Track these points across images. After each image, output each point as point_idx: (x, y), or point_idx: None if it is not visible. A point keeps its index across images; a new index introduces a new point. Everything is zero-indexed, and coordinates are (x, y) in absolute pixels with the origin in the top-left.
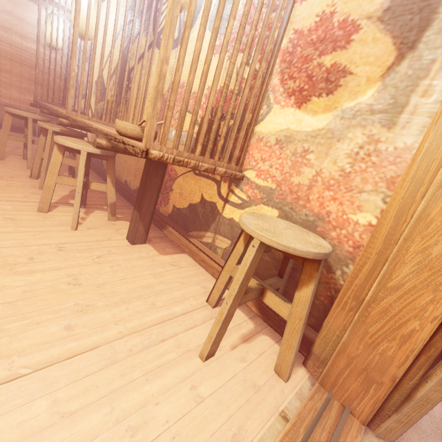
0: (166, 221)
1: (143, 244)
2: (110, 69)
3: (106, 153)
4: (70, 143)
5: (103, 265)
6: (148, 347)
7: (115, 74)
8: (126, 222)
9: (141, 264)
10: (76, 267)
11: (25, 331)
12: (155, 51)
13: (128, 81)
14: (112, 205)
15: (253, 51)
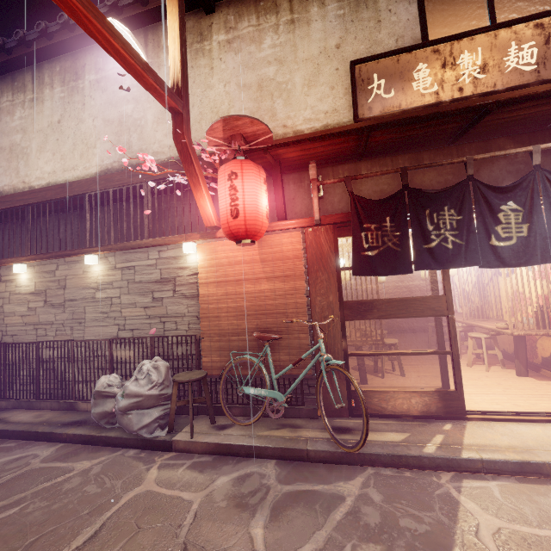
0: (539, 366)
1: (526, 377)
2: (478, 295)
3: (491, 336)
4: (476, 335)
5: (508, 381)
6: (535, 397)
7: (475, 288)
8: (512, 370)
9: (527, 382)
10: (497, 381)
11: (491, 389)
12: (498, 277)
13: (485, 292)
14: (501, 360)
15: (550, 279)
